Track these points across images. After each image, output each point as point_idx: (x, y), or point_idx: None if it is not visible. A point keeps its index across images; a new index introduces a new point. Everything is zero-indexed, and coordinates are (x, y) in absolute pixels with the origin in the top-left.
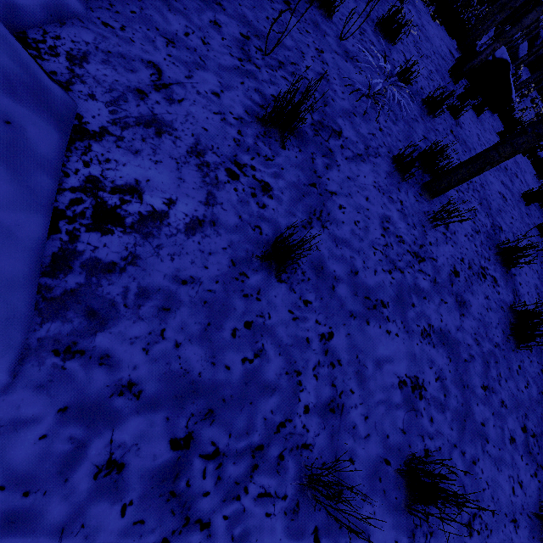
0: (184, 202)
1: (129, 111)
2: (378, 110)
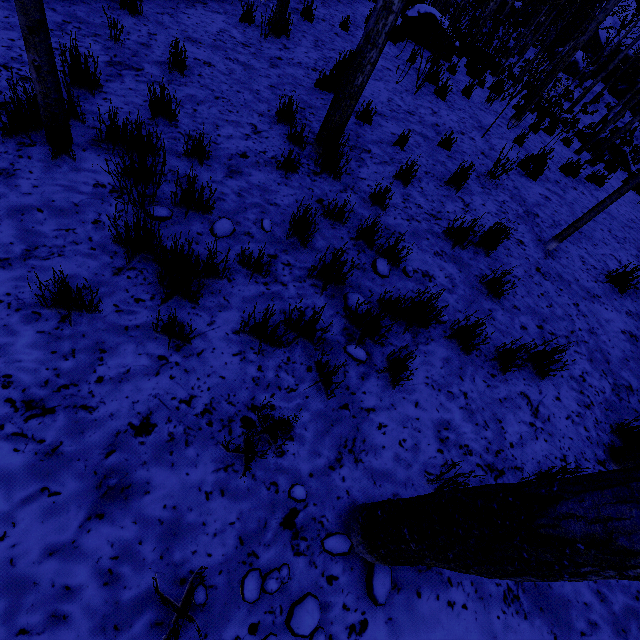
0: None
1: None
2: (243, 2)
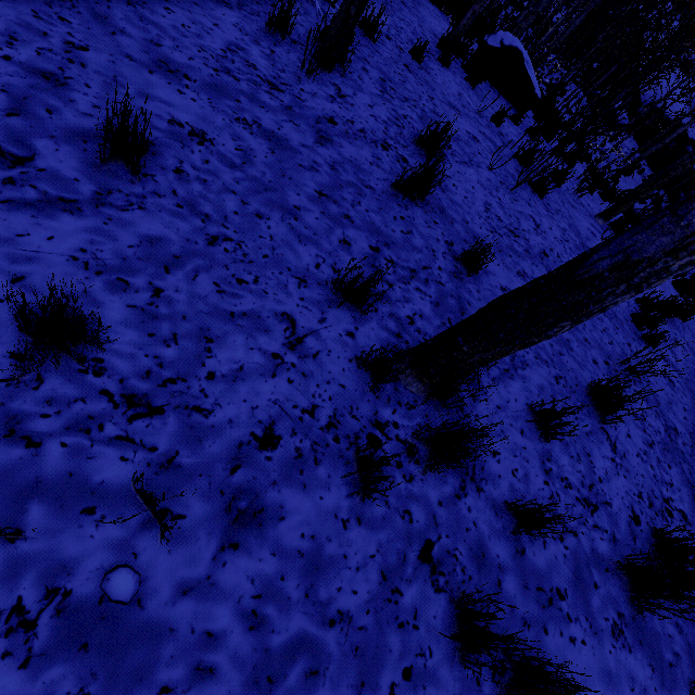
0: None
1: None
2: None
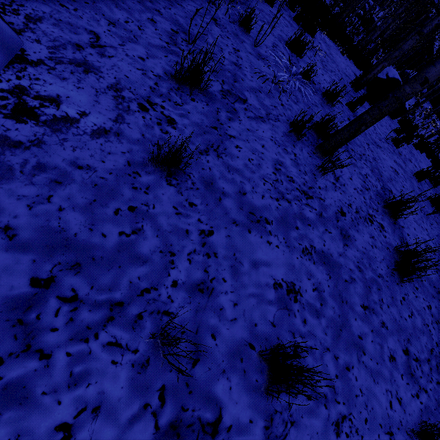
0: (95, 116)
1: (65, 55)
2: (280, 91)
